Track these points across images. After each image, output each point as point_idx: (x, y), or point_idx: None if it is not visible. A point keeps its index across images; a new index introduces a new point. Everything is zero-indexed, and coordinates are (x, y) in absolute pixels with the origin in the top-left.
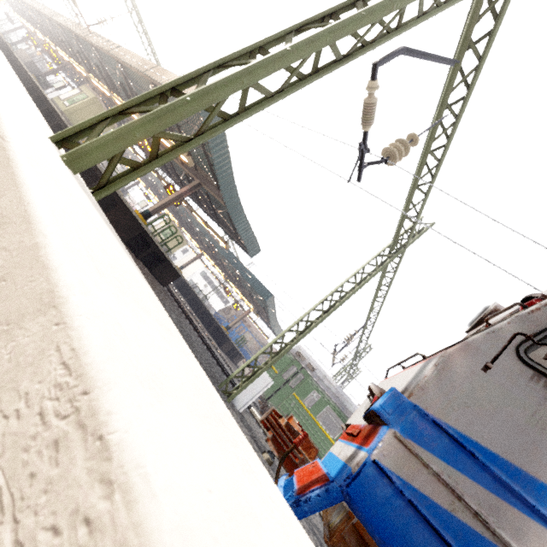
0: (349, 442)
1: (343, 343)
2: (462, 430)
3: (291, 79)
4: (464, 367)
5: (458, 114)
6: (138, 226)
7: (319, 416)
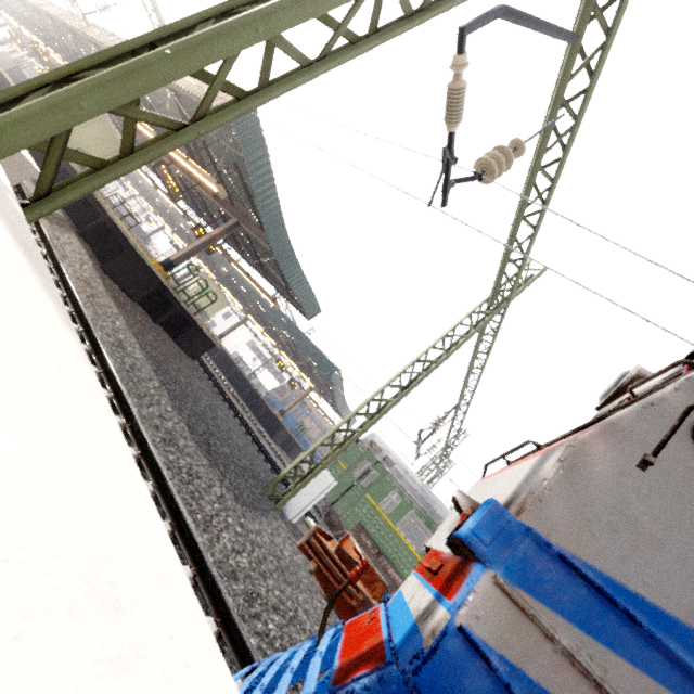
0: (425, 581)
1: (429, 428)
2: (610, 571)
3: (338, 38)
4: (608, 464)
5: (578, 113)
6: (154, 280)
7: (400, 524)
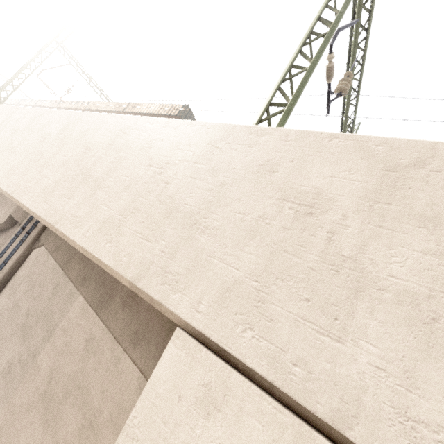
0: None
1: None
2: None
3: None
4: None
5: (364, 48)
6: None
7: None
